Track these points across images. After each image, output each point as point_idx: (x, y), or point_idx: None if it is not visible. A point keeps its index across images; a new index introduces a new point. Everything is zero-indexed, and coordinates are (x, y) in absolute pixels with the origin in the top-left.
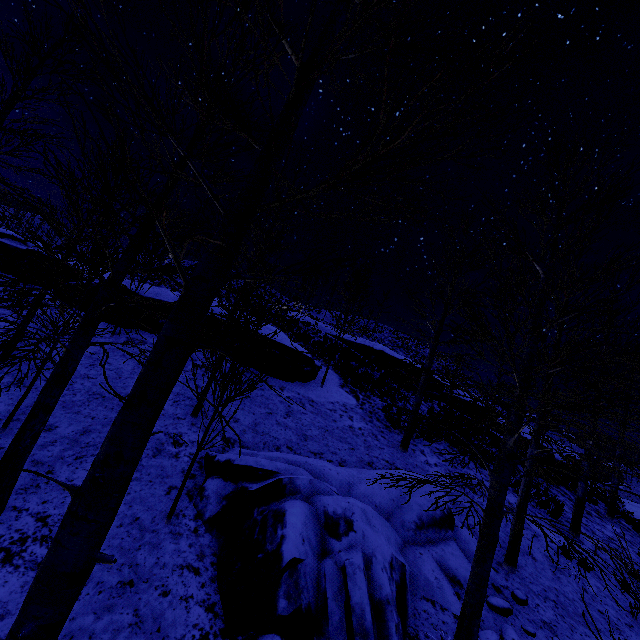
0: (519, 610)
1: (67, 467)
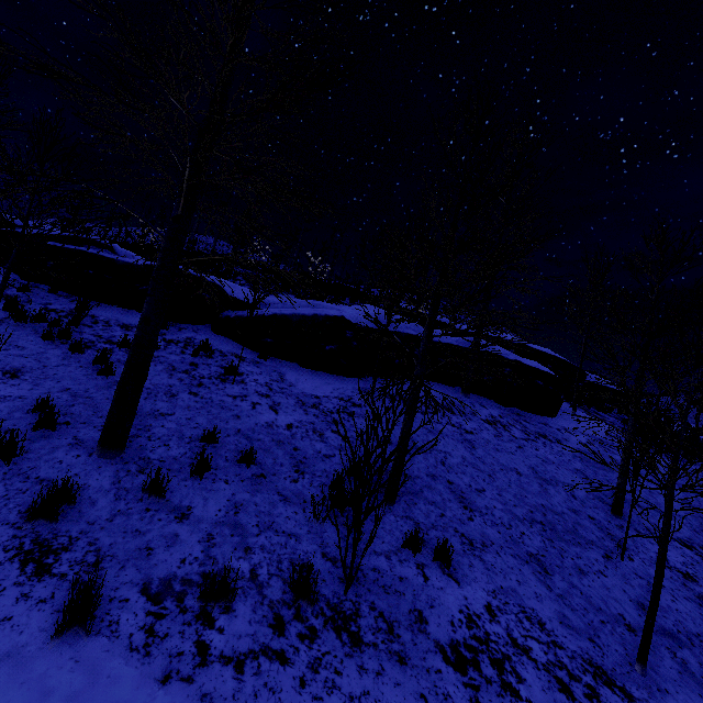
0: None
1: None
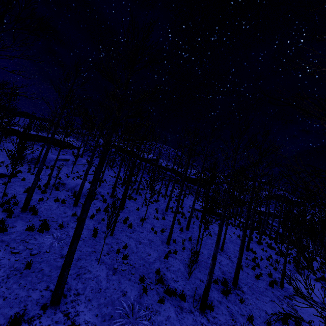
0: (65, 166)
1: (4, 152)
